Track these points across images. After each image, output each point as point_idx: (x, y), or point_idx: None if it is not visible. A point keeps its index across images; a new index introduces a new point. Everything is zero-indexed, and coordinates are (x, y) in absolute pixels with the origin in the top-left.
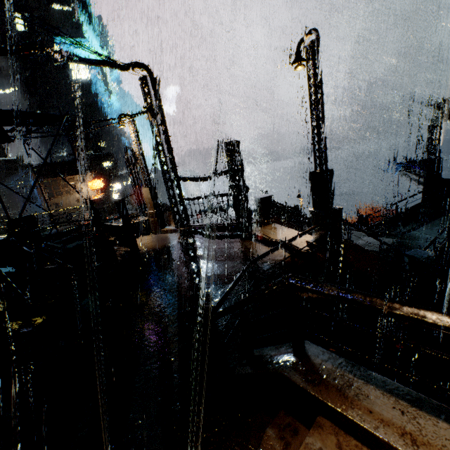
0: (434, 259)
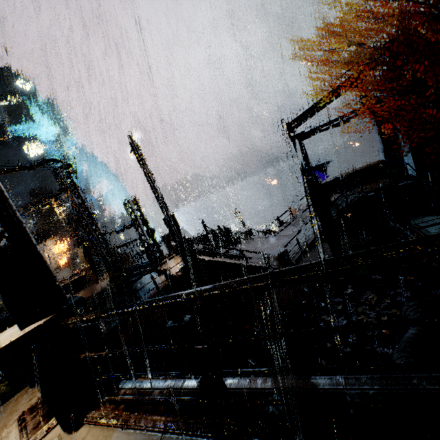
0: (288, 252)
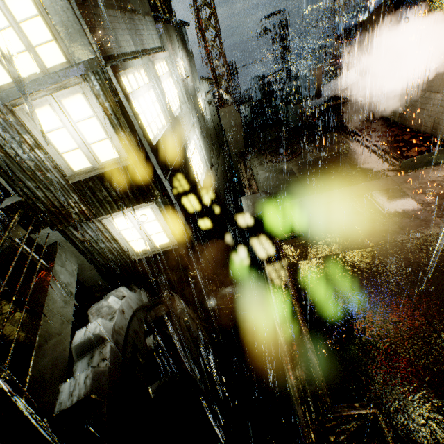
0: None
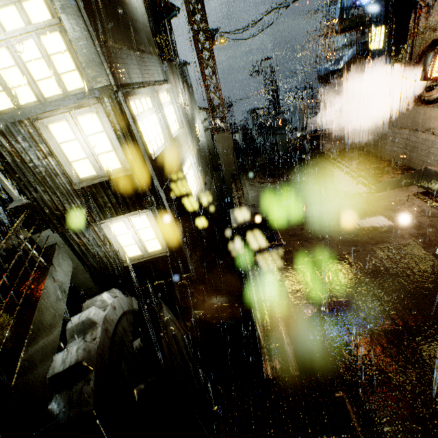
0: None
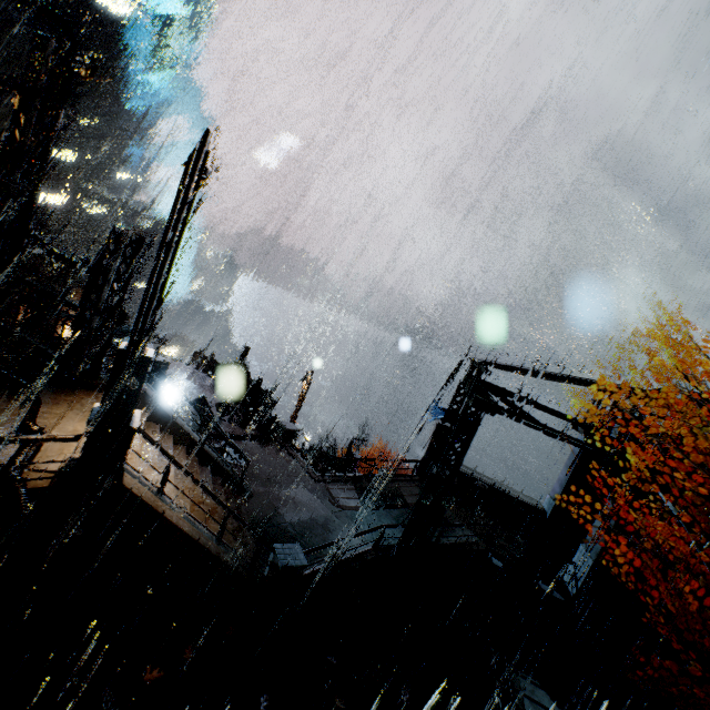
0: (304, 572)
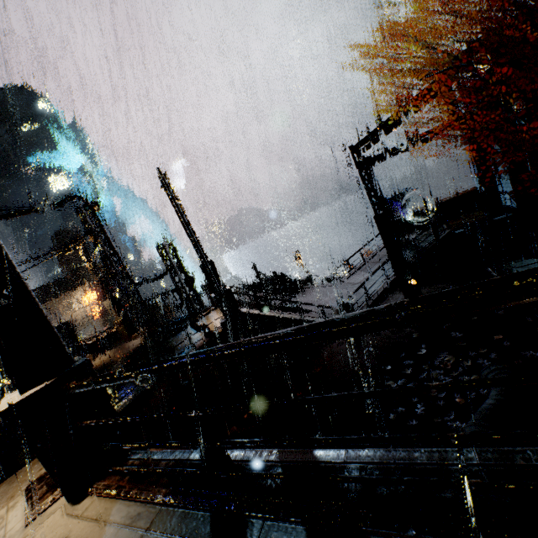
0: (352, 304)
